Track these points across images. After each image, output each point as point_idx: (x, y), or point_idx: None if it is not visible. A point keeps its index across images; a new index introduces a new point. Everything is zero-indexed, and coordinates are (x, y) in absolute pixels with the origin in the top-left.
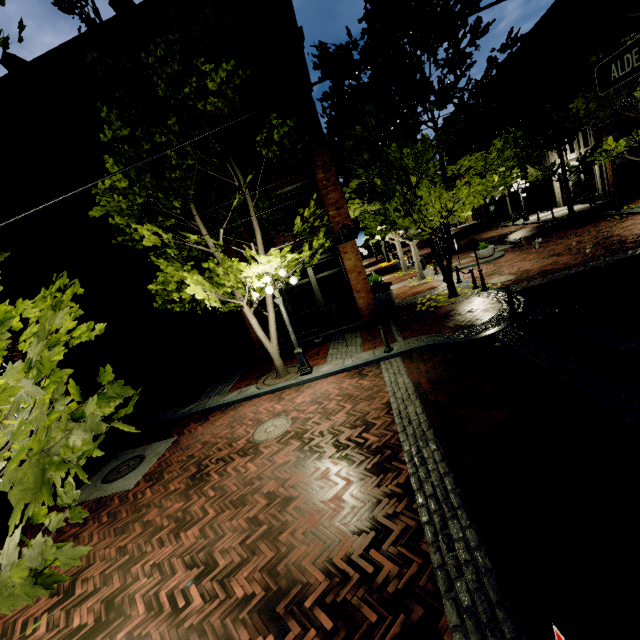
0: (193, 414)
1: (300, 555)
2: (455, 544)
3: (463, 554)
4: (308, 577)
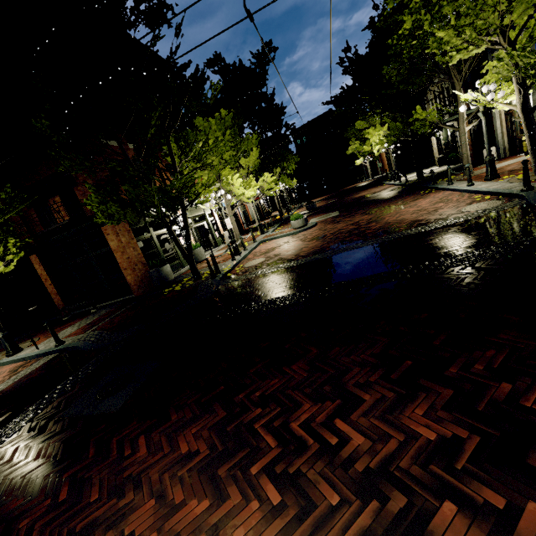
0: None
1: None
2: None
3: None
4: None
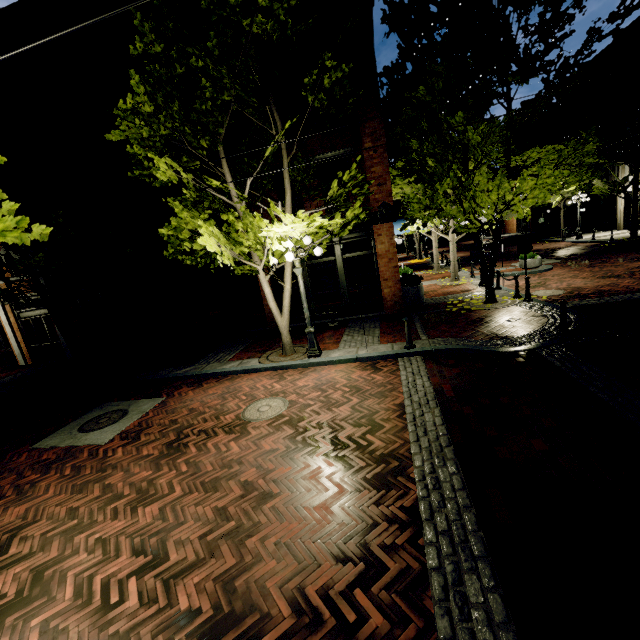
0: (188, 377)
1: (266, 572)
2: (472, 611)
3: (482, 630)
4: (270, 605)
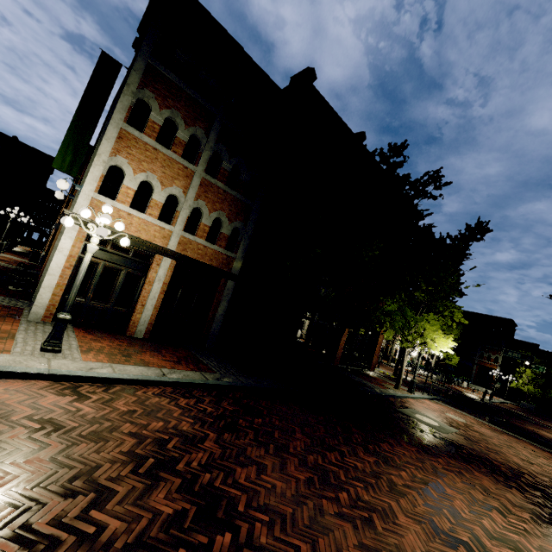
0: (390, 396)
1: (547, 455)
2: None
3: None
4: None
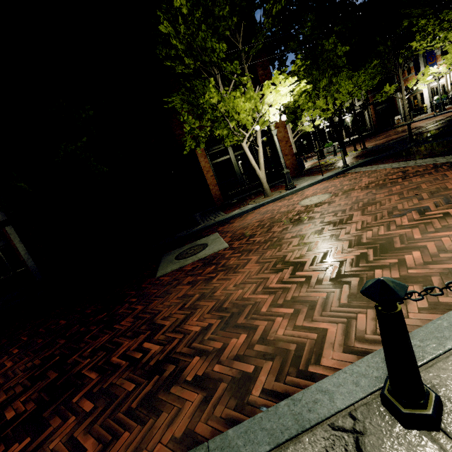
0: (210, 226)
1: None
2: None
3: None
4: None
